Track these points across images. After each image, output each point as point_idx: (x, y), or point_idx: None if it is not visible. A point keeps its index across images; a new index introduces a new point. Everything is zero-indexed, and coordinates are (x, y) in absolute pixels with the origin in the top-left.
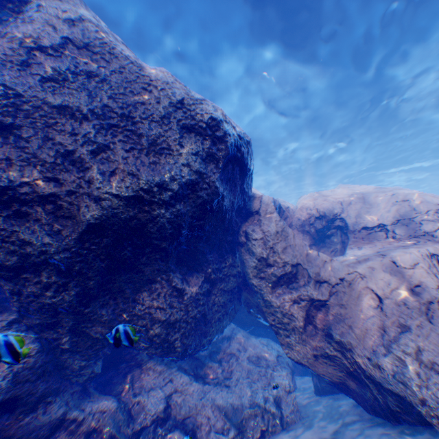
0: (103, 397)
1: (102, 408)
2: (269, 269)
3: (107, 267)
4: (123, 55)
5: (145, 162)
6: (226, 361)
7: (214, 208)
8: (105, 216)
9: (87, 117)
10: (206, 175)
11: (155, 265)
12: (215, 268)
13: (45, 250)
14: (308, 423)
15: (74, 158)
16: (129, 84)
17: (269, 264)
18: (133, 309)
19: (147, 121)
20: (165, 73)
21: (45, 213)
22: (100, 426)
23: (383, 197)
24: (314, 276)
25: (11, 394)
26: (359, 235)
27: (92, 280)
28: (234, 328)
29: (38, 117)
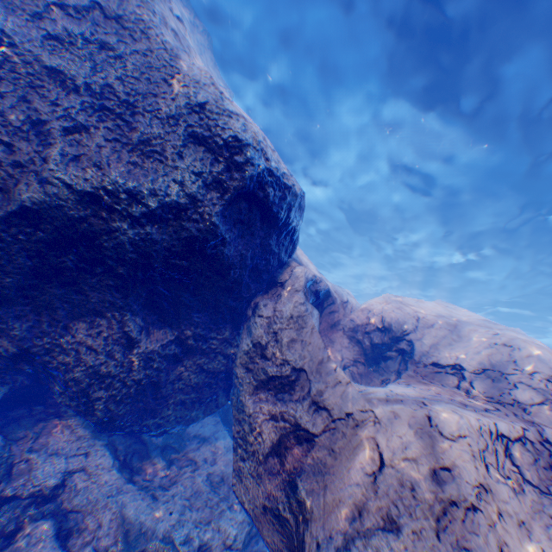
0: None
1: None
2: (262, 361)
3: (36, 270)
4: (159, 38)
5: (124, 160)
6: (178, 466)
7: (208, 251)
8: (48, 205)
9: (80, 90)
10: (202, 203)
11: (107, 295)
12: (198, 334)
13: None
14: None
15: (43, 128)
16: (150, 71)
17: (264, 355)
18: (60, 338)
19: (151, 116)
20: (204, 72)
21: None
22: None
23: (480, 330)
24: (315, 394)
25: None
26: (423, 371)
27: (11, 278)
28: (219, 430)
29: (25, 74)
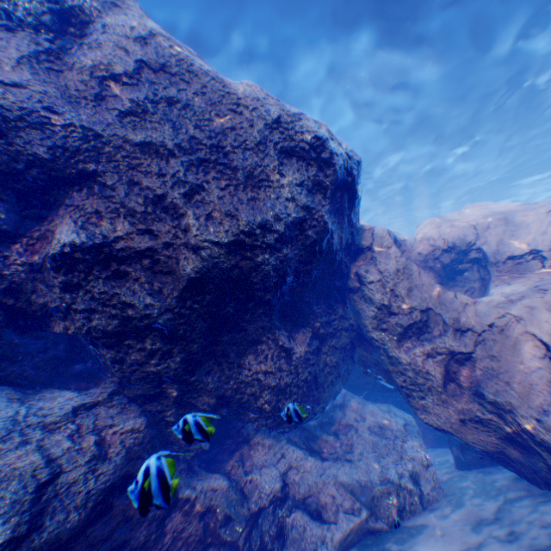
0: (212, 475)
1: (213, 487)
2: (393, 318)
3: (210, 328)
4: (202, 71)
5: (243, 201)
6: (341, 432)
7: (322, 248)
8: (205, 268)
9: (173, 153)
10: (313, 208)
11: (258, 322)
12: (323, 322)
13: (147, 312)
14: (456, 501)
15: (165, 203)
16: (214, 107)
17: (392, 312)
18: (238, 375)
19: (239, 150)
20: (253, 87)
21: (143, 270)
22: (214, 507)
23: (533, 215)
24: (452, 323)
25: (126, 471)
26: (504, 268)
27: (196, 344)
28: (344, 393)
29: (121, 160)
